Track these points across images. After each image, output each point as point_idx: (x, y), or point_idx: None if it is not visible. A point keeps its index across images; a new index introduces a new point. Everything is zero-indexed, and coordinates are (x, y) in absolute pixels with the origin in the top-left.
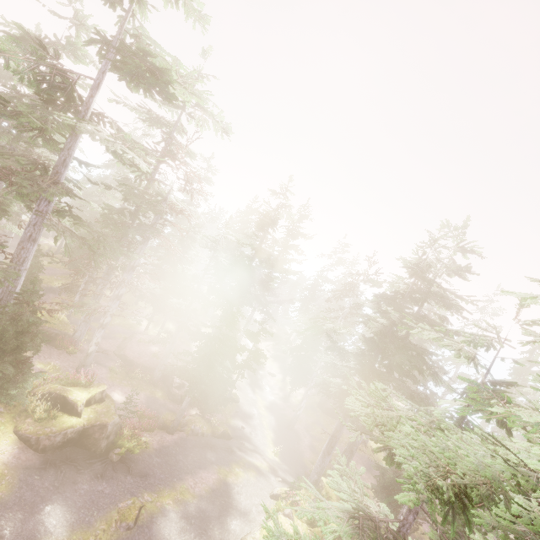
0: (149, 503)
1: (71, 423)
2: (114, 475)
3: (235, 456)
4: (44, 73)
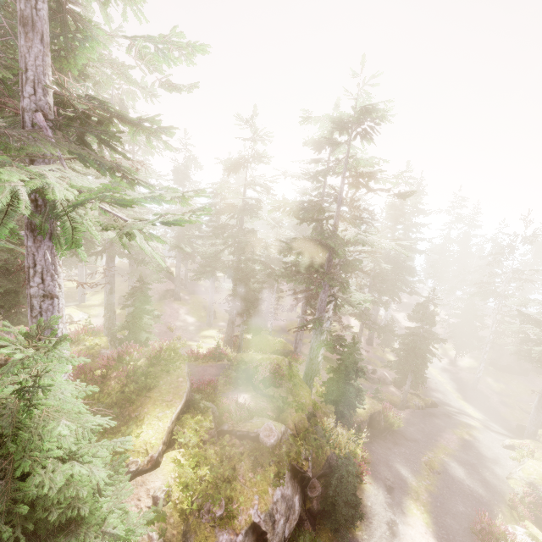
0: (434, 457)
1: (364, 413)
2: (401, 442)
3: (455, 420)
4: (305, 206)
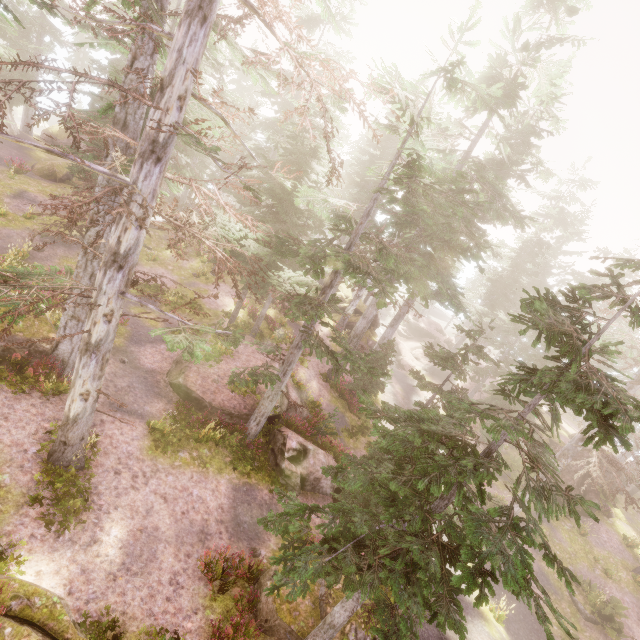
0: None
1: None
2: None
3: None
4: None
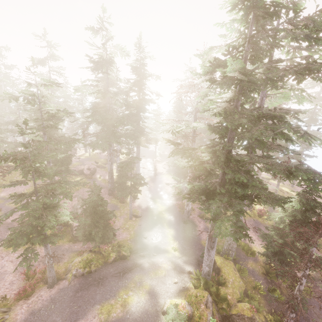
0: None
1: None
2: None
3: (126, 279)
4: None
